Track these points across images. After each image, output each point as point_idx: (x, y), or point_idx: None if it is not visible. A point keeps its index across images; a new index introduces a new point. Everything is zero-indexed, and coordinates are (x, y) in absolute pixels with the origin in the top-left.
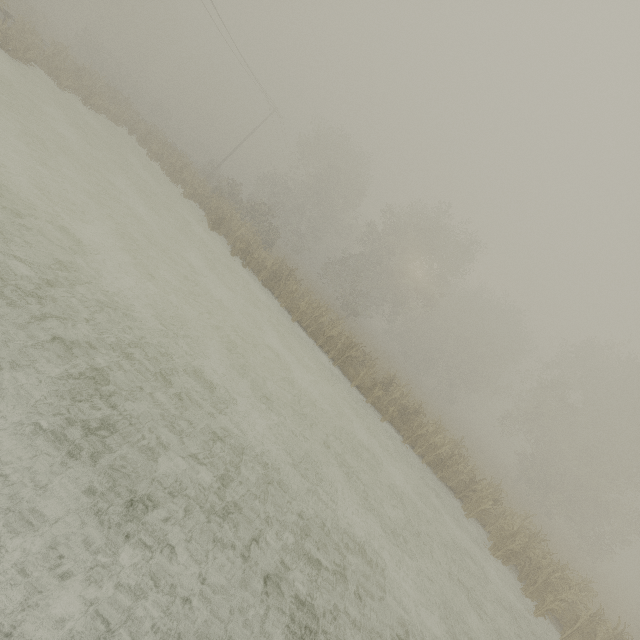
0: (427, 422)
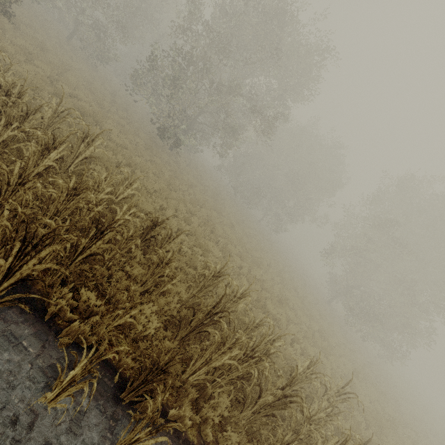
0: (296, 379)
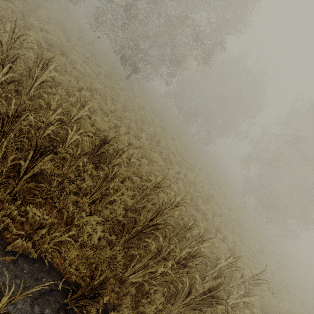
0: (220, 274)
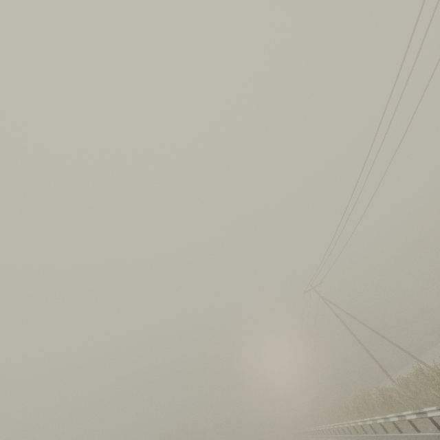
0: None
